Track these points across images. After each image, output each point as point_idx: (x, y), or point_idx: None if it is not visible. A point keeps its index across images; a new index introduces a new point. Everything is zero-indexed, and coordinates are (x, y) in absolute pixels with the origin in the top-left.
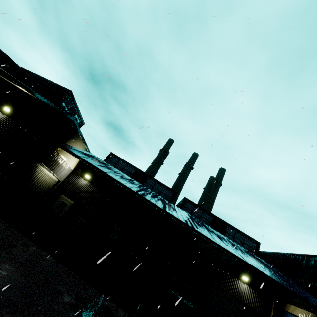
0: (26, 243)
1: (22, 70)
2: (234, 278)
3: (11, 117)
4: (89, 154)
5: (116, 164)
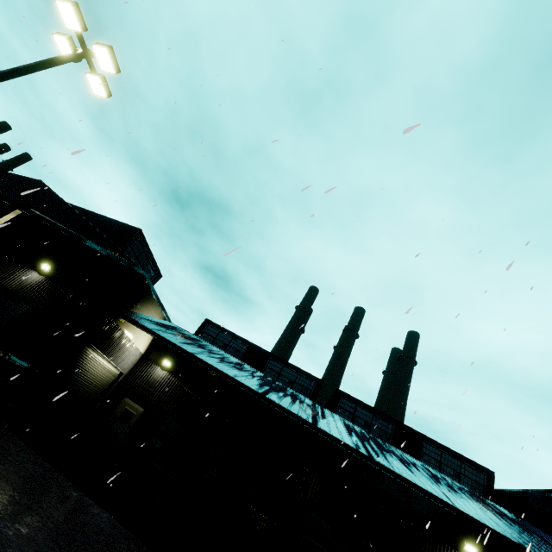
0: (61, 484)
1: (71, 208)
2: (448, 548)
3: (51, 277)
4: (169, 324)
5: (214, 339)
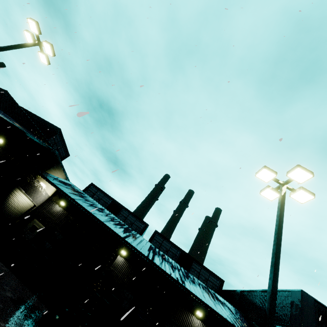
0: None
1: (22, 110)
2: (189, 312)
3: (3, 147)
4: (67, 182)
5: (94, 194)
